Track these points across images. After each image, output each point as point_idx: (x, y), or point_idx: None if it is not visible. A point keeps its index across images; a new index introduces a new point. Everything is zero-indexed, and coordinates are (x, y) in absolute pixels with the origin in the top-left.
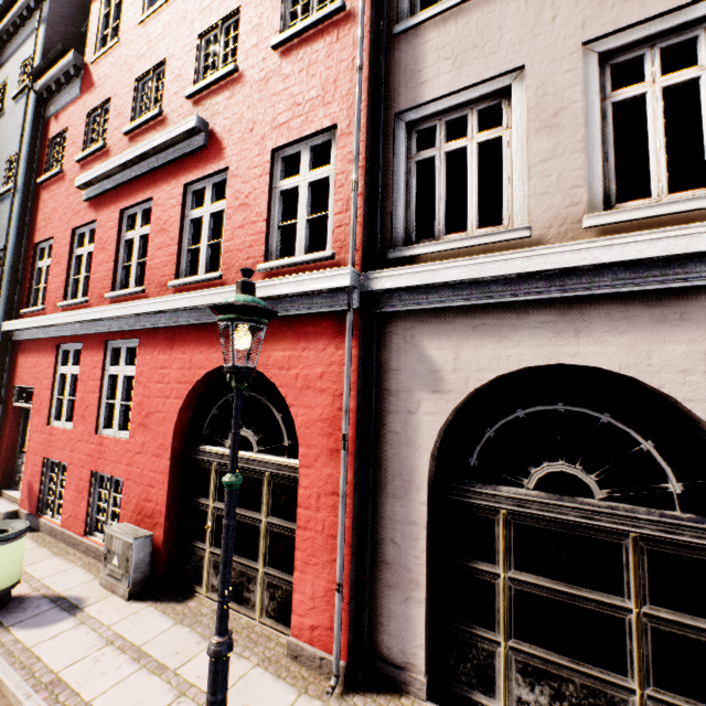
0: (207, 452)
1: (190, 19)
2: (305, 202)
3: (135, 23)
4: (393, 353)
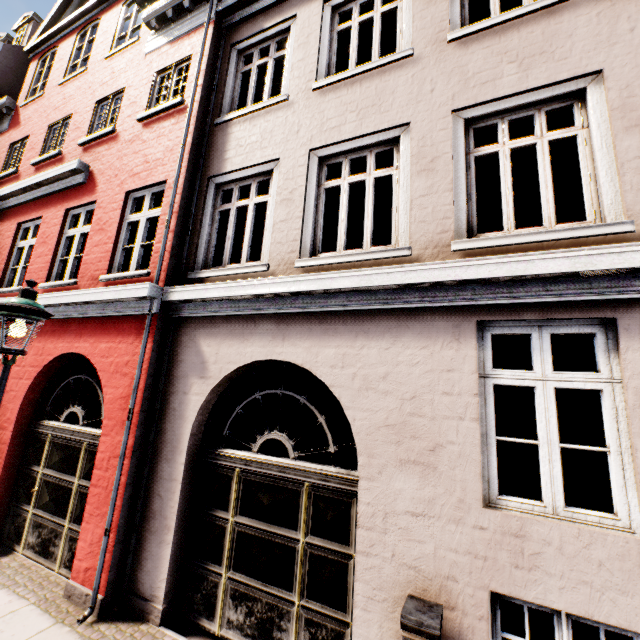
0: (46, 426)
1: (93, 89)
2: (142, 232)
3: (57, 84)
4: (181, 348)
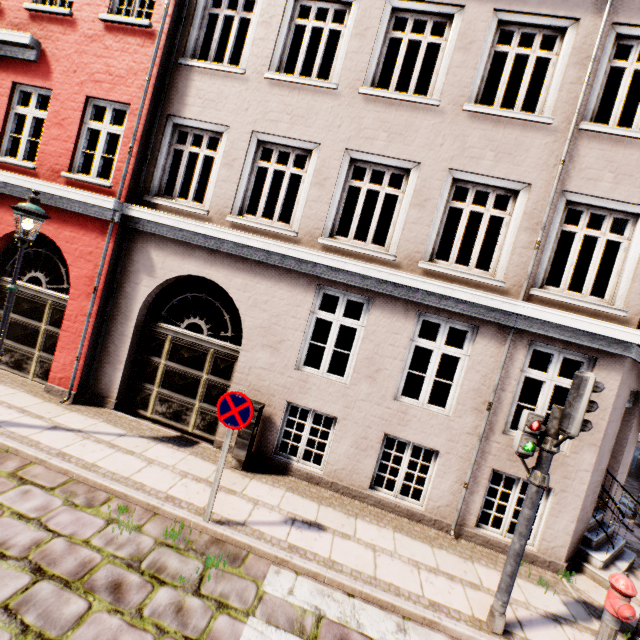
0: (9, 282)
1: None
2: (103, 144)
3: None
4: (135, 252)
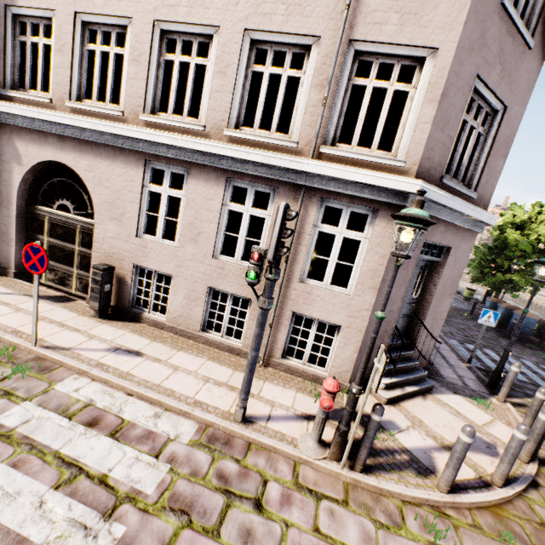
0: None
1: None
2: None
3: None
4: (5, 143)
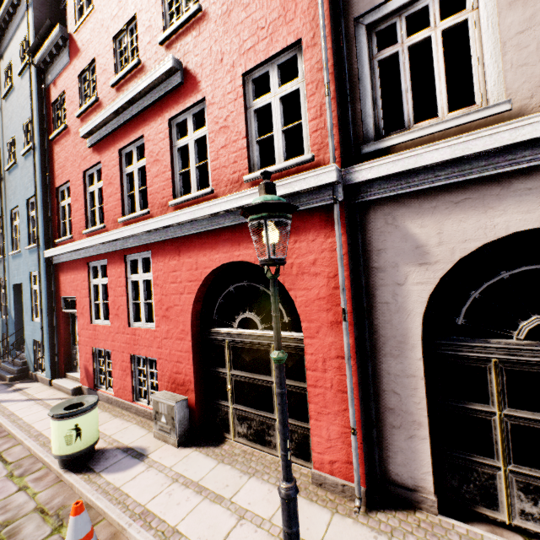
0: (220, 333)
1: None
2: (278, 115)
3: None
4: (376, 236)
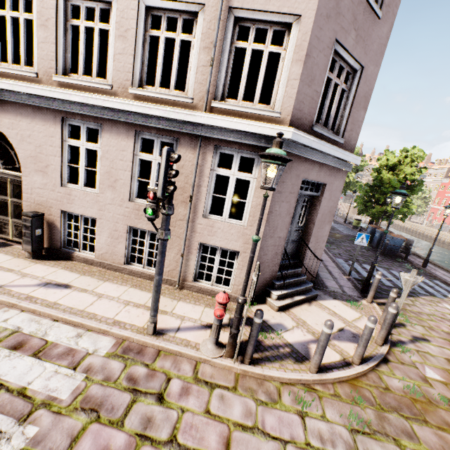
0: None
1: None
2: None
3: None
4: None
